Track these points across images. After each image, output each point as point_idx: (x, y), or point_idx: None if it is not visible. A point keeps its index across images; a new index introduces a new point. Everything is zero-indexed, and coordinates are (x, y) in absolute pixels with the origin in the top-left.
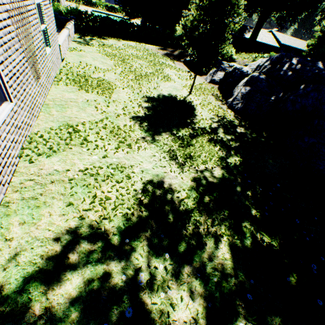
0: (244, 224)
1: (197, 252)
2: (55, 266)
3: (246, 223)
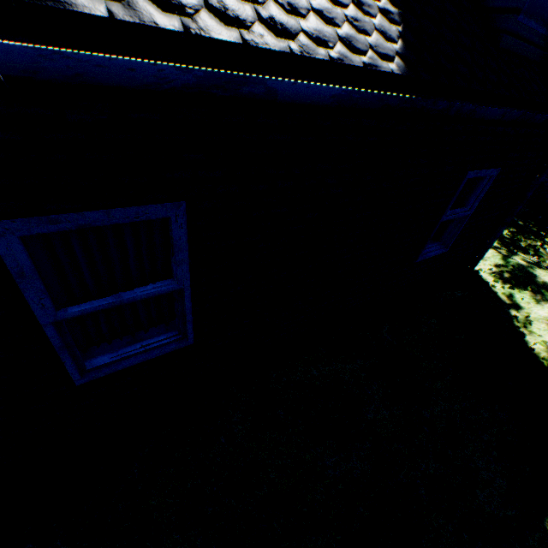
0: (545, 240)
1: (539, 253)
2: (504, 256)
3: (545, 239)
